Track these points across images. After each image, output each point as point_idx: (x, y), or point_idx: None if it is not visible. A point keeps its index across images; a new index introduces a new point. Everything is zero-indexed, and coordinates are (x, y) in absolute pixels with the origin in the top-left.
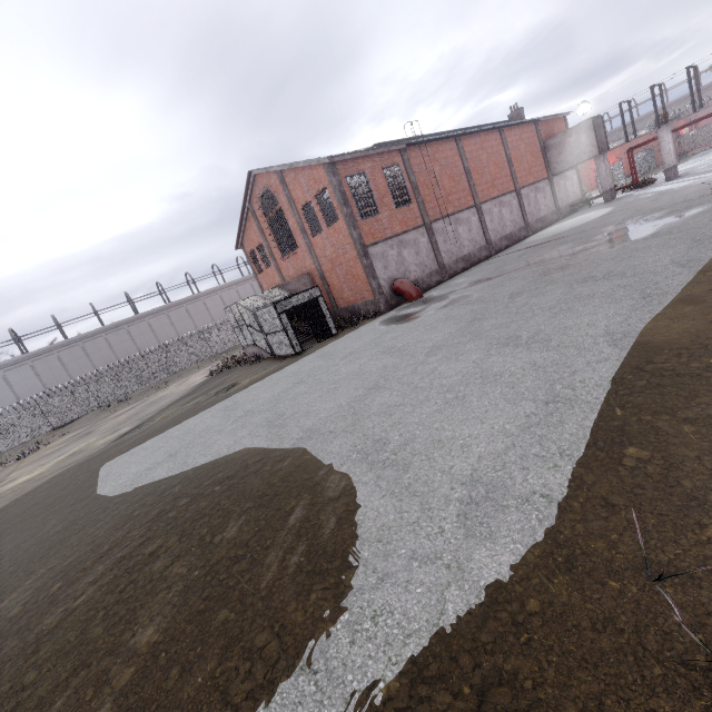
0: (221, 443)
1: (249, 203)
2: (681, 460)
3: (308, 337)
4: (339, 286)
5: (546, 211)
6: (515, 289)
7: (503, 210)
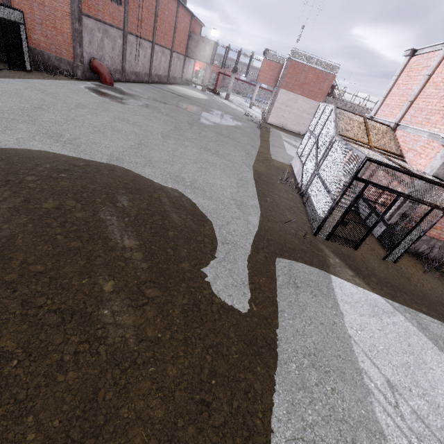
0: None
1: None
2: (278, 203)
3: None
4: (30, 23)
5: (178, 75)
6: (188, 120)
7: (163, 58)
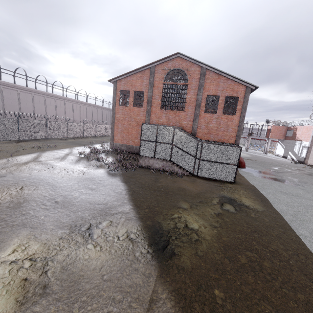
0: None
1: (155, 65)
2: None
3: None
4: None
5: None
6: None
7: None
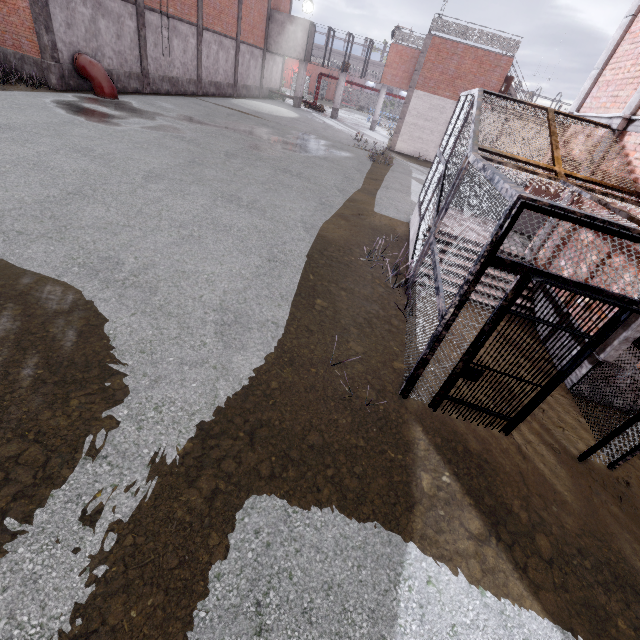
0: None
1: None
2: (341, 309)
3: None
4: None
5: (253, 83)
6: (230, 149)
7: (221, 53)
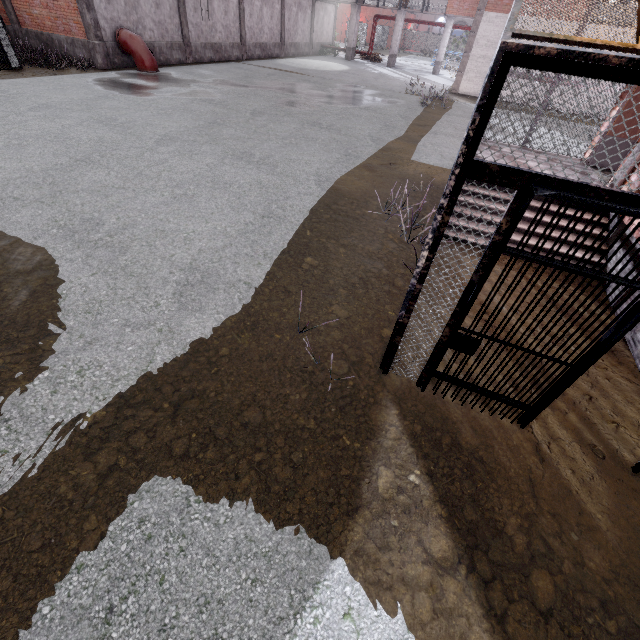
0: None
1: None
2: (333, 268)
3: None
4: None
5: (302, 39)
6: (258, 108)
7: (265, 9)
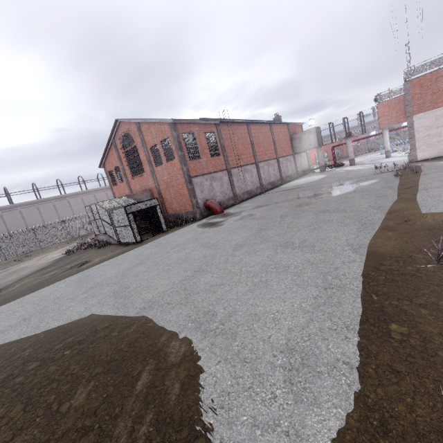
0: (73, 309)
1: (113, 139)
2: (430, 335)
3: (145, 231)
4: (170, 200)
5: (291, 172)
6: (283, 213)
7: (270, 168)
